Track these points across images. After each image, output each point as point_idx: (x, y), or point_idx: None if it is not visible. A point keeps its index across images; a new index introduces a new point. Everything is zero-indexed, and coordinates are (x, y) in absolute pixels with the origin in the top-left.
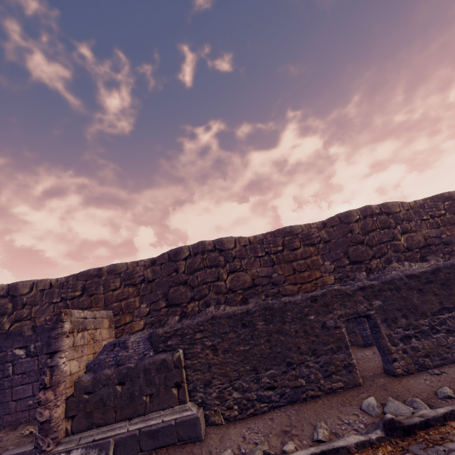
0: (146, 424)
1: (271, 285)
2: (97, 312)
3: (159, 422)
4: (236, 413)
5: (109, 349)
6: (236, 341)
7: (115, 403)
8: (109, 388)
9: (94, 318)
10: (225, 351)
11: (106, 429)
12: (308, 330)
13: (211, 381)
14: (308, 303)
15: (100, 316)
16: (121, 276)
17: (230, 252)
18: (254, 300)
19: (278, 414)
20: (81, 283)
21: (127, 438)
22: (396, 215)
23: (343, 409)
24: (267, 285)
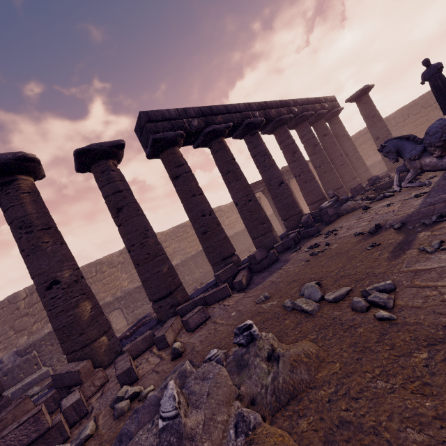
0: (24, 382)
1: None
2: None
3: (31, 379)
4: (66, 362)
5: None
6: None
7: (5, 383)
8: None
9: None
10: (57, 343)
11: (3, 393)
12: None
13: (53, 356)
14: None
15: None
16: None
17: None
18: None
19: None
20: None
21: (16, 390)
22: (159, 240)
23: None
24: None
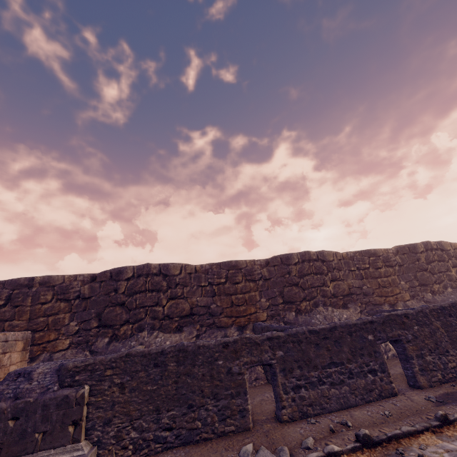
0: None
1: (208, 315)
2: (11, 334)
3: None
4: (130, 453)
5: (11, 379)
6: (145, 380)
7: (3, 439)
8: (0, 423)
9: (5, 341)
10: (132, 390)
11: None
12: (215, 375)
13: (112, 419)
14: (219, 349)
15: (14, 339)
16: (55, 289)
17: (174, 278)
18: (189, 329)
19: (168, 456)
20: (7, 292)
21: None
22: (329, 263)
23: (225, 454)
24: (204, 315)
